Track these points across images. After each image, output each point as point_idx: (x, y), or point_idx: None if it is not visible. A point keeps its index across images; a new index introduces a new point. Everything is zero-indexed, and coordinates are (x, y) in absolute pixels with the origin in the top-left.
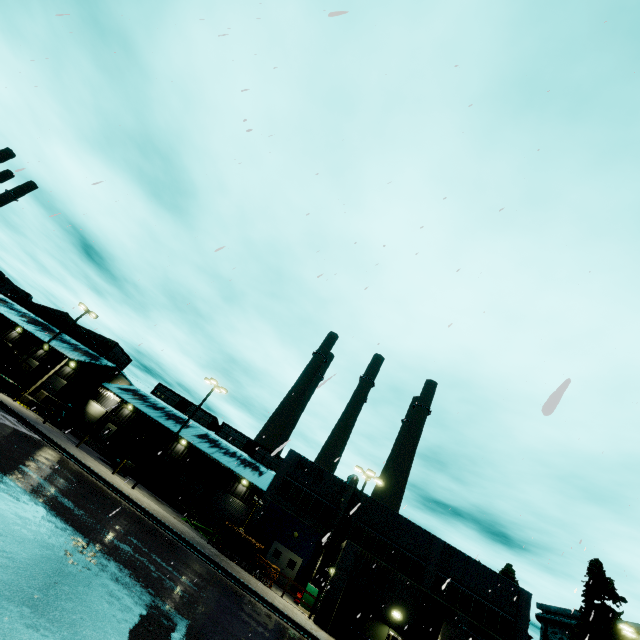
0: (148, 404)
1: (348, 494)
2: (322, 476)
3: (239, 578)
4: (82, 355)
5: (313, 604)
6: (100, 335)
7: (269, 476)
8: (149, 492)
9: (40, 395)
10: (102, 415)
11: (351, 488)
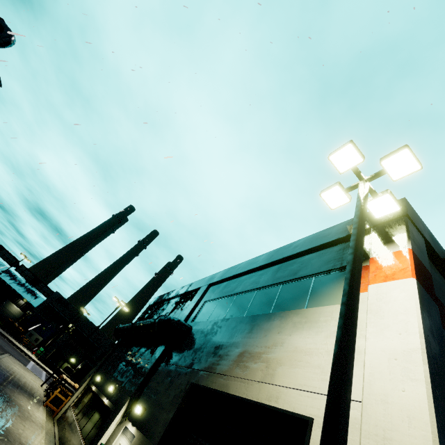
0: None
1: (77, 316)
2: (68, 306)
3: (11, 340)
4: None
5: (40, 353)
6: None
7: (41, 299)
8: None
9: None
10: None
11: (80, 314)
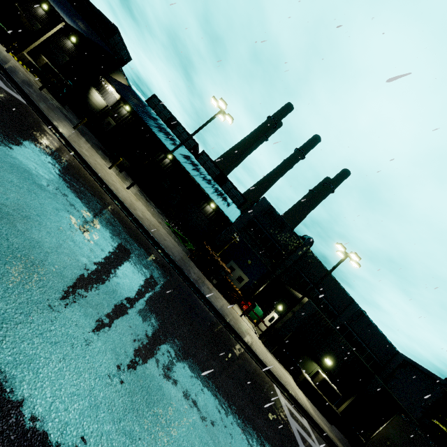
0: (143, 110)
1: (302, 251)
2: (283, 228)
3: (222, 314)
4: (81, 27)
5: (265, 331)
6: (100, 12)
7: (233, 208)
8: (140, 190)
9: (39, 59)
10: (103, 107)
11: (306, 247)
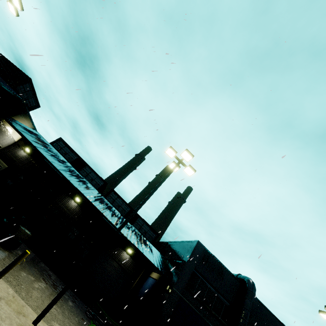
0: (51, 153)
1: (252, 301)
2: (223, 274)
3: None
4: None
5: None
6: (12, 63)
7: (155, 252)
8: (40, 265)
9: None
10: None
11: (254, 295)
